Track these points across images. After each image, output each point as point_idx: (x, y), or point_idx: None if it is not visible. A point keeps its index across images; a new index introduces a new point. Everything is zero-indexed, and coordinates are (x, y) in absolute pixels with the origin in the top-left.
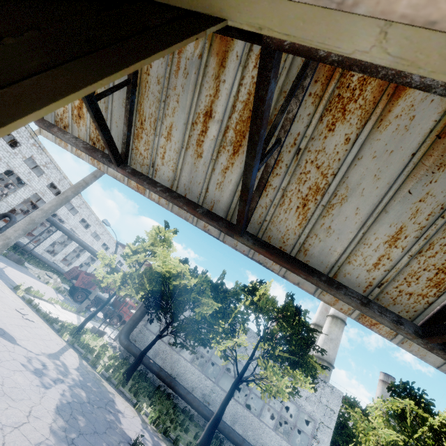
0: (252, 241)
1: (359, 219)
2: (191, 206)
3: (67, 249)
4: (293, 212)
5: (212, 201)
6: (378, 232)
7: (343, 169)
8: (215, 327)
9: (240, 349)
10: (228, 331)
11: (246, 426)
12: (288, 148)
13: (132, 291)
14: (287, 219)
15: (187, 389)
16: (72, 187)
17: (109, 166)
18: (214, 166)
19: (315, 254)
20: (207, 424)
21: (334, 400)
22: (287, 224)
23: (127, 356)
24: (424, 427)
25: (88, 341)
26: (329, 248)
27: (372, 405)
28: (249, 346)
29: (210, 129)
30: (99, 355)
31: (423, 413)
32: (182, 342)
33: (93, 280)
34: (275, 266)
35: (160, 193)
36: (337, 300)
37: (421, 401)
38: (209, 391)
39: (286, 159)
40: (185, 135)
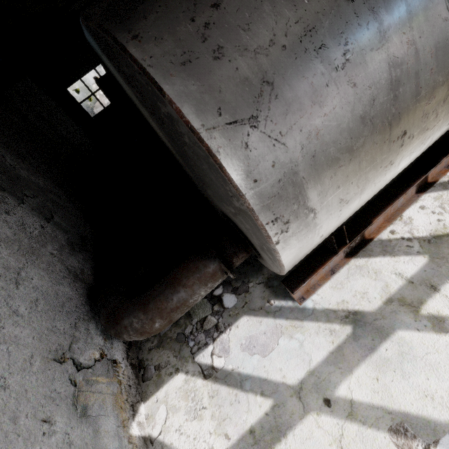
0: None
1: None
2: None
3: None
4: None
5: None
6: None
7: None
8: None
9: None
10: None
11: None
12: None
13: None
14: None
15: None
16: None
17: None
18: None
19: None
20: None
21: None
22: None
23: None
24: None
25: None
26: None
27: None
28: None
29: None
30: None
31: None
32: None
33: None
34: None
35: None
36: None
37: None
38: None
39: None
40: None
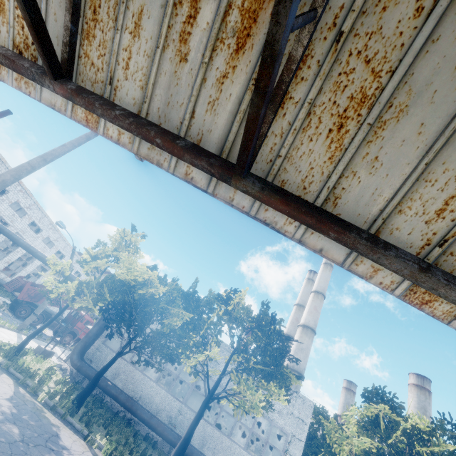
0: (260, 185)
1: (423, 142)
2: (168, 137)
3: (11, 256)
4: (322, 140)
5: (199, 131)
6: (449, 160)
7: (406, 61)
8: (185, 340)
9: (211, 364)
10: (200, 344)
11: (216, 447)
12: (324, 32)
13: (88, 302)
14: (312, 152)
15: (150, 413)
16: (12, 170)
17: (42, 83)
18: (205, 75)
19: (350, 202)
20: (172, 450)
21: (305, 411)
22: (312, 158)
23: (79, 379)
24: (398, 431)
25: (30, 363)
26: (373, 192)
27: (346, 414)
28: (221, 360)
29: (201, 11)
30: (42, 380)
31: (396, 417)
32: (147, 359)
33: (40, 290)
34: (288, 227)
35: (120, 119)
36: (376, 271)
37: (393, 405)
38: (176, 412)
39: (319, 53)
40: (163, 25)
